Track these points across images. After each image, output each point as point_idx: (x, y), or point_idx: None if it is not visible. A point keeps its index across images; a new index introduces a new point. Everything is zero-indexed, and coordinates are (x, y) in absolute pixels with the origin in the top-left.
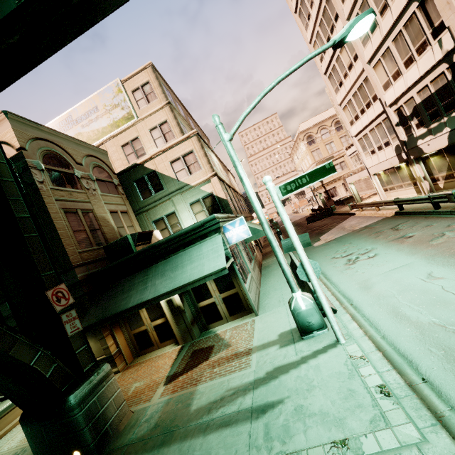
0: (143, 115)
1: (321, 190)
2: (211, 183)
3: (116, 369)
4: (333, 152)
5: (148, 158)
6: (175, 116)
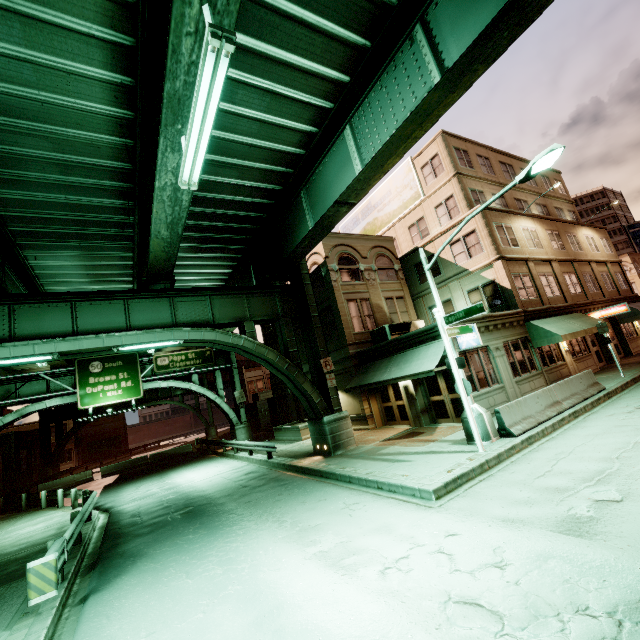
0: (430, 192)
1: None
2: (494, 268)
3: (367, 426)
4: None
5: (428, 241)
6: (462, 188)
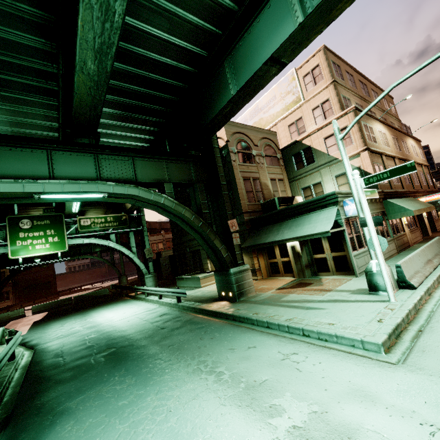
0: (309, 97)
1: None
2: (360, 157)
3: (256, 277)
4: None
5: (305, 136)
6: (337, 93)
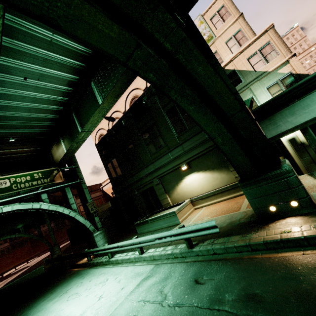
0: (220, 33)
1: None
2: (289, 64)
3: None
4: None
5: (228, 62)
6: (247, 22)
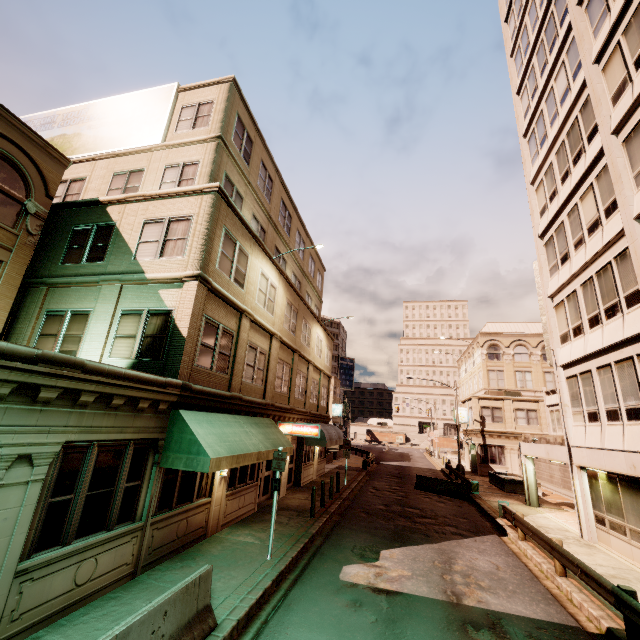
0: (173, 141)
1: (476, 439)
2: (183, 290)
3: None
4: (524, 388)
5: (118, 199)
6: (216, 160)
